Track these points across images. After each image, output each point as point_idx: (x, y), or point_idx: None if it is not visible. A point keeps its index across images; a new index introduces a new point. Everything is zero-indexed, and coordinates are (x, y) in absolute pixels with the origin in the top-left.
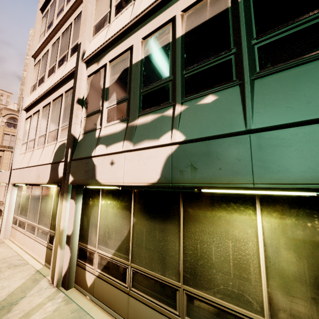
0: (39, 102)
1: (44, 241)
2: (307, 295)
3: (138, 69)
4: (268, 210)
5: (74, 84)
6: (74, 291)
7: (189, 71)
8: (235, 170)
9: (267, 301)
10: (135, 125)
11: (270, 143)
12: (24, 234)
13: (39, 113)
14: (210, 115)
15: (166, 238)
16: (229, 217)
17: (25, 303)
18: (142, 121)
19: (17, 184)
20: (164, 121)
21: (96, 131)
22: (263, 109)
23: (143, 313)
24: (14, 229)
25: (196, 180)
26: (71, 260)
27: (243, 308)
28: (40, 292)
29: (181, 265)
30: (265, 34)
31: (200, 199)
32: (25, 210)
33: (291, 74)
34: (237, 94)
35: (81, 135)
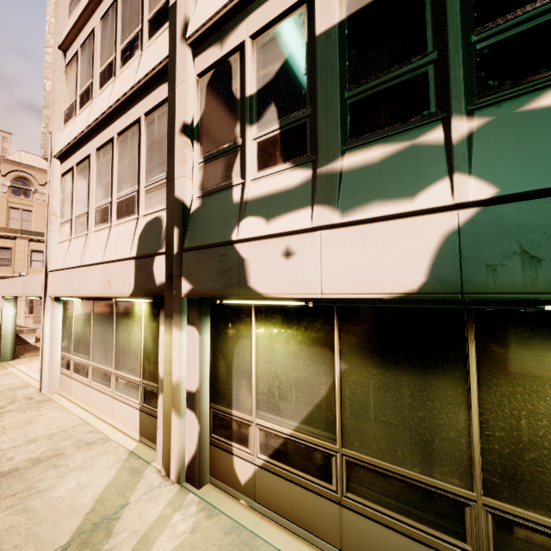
0: (87, 140)
1: (132, 399)
2: None
3: (333, 45)
4: None
5: (169, 94)
6: (212, 491)
7: (488, 32)
8: None
9: None
10: (337, 172)
11: None
12: (88, 385)
13: (89, 163)
14: None
15: (431, 403)
16: None
17: (133, 516)
18: (357, 161)
19: (63, 298)
20: (421, 157)
21: (234, 189)
22: None
23: (379, 540)
24: (67, 376)
25: (538, 285)
26: (200, 437)
27: None
28: (151, 494)
29: (474, 459)
30: None
31: (524, 326)
32: (84, 344)
33: None
34: None
35: (196, 200)
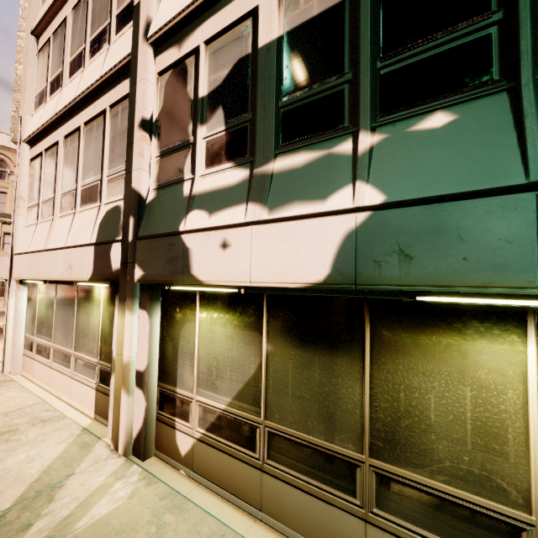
0: (56, 127)
1: (89, 379)
2: None
3: (271, 58)
4: None
5: (130, 90)
6: (156, 463)
7: (389, 61)
8: (498, 262)
9: None
10: (269, 173)
11: None
12: (49, 366)
13: (57, 149)
14: (441, 154)
15: (336, 379)
16: (467, 346)
17: (76, 485)
18: (285, 165)
19: (27, 281)
20: (334, 165)
21: (185, 184)
22: None
23: (290, 500)
24: (29, 357)
25: (409, 279)
26: (147, 413)
27: (489, 499)
28: (97, 465)
29: (365, 427)
30: None
31: (406, 314)
32: (46, 326)
33: None
34: (502, 111)
35: (152, 192)
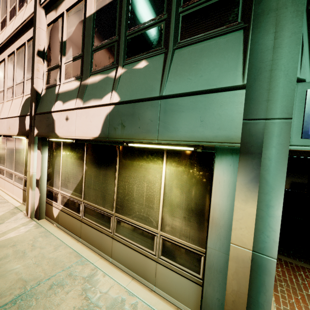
0: (4, 49)
1: (20, 185)
2: (181, 216)
3: (91, 24)
4: (170, 161)
5: (33, 33)
6: (44, 221)
7: (130, 32)
8: (148, 129)
9: (161, 220)
10: (86, 84)
11: (171, 108)
12: (4, 179)
13: (5, 63)
14: (140, 80)
15: (107, 181)
16: (147, 165)
17: (3, 226)
18: (92, 80)
19: None
20: (108, 82)
21: (56, 87)
22: (174, 79)
23: (90, 232)
24: None
25: (123, 136)
26: (40, 198)
27: (147, 225)
28: (16, 220)
29: (115, 200)
30: (189, 3)
31: (130, 152)
32: (2, 159)
33: (199, 47)
34: (161, 62)
35: (44, 90)
